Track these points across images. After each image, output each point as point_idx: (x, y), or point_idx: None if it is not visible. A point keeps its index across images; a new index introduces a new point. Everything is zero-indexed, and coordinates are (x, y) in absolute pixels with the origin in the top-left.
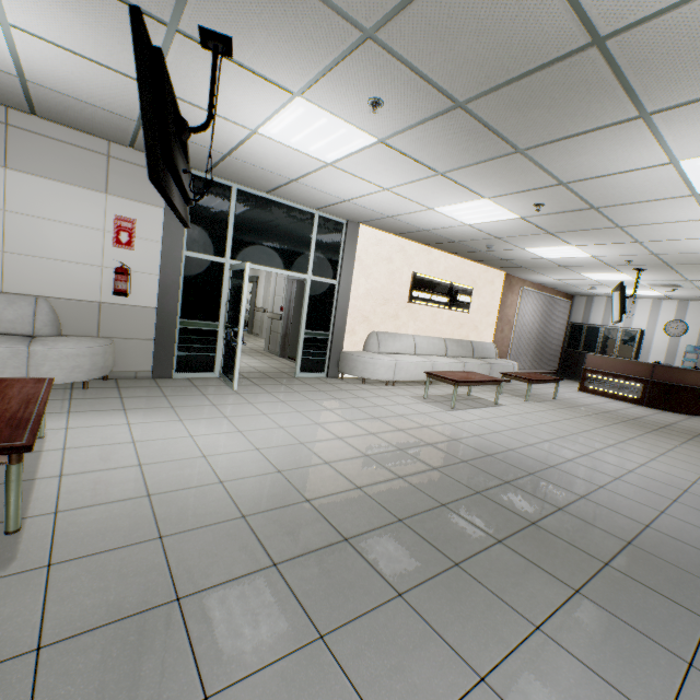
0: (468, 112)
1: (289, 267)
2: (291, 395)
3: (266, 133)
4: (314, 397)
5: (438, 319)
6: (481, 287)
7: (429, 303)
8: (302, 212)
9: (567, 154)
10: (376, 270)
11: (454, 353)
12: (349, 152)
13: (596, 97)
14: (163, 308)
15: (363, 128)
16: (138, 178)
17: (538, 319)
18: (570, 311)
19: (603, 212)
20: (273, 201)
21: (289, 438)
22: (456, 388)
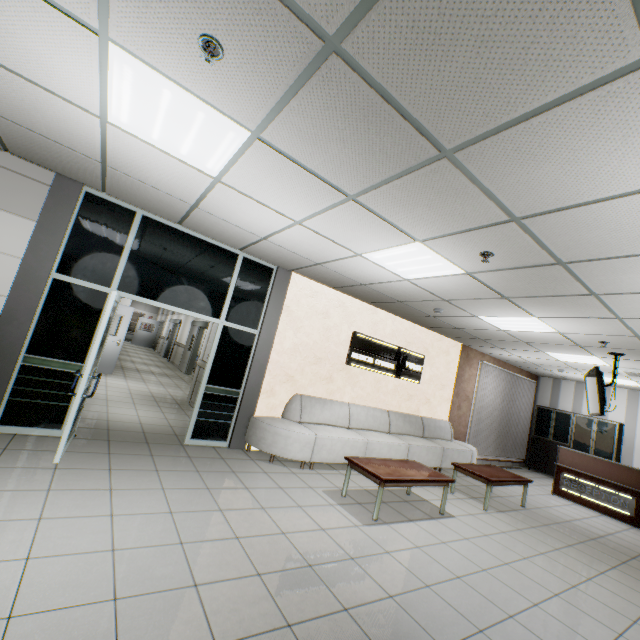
0: (351, 65)
1: (197, 308)
2: (140, 476)
3: (119, 123)
4: (173, 483)
5: (382, 387)
6: (435, 355)
7: (371, 367)
8: (223, 251)
9: (517, 160)
10: (309, 324)
11: (399, 430)
12: (228, 158)
13: (565, 5)
14: (1, 338)
15: (222, 108)
16: (9, 185)
17: (500, 398)
18: (535, 392)
19: (573, 270)
20: (188, 235)
21: (2, 595)
22: (381, 490)
